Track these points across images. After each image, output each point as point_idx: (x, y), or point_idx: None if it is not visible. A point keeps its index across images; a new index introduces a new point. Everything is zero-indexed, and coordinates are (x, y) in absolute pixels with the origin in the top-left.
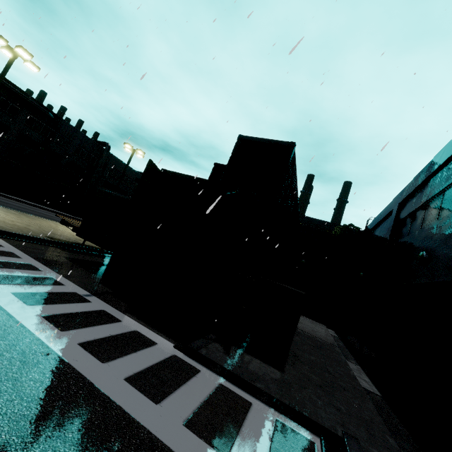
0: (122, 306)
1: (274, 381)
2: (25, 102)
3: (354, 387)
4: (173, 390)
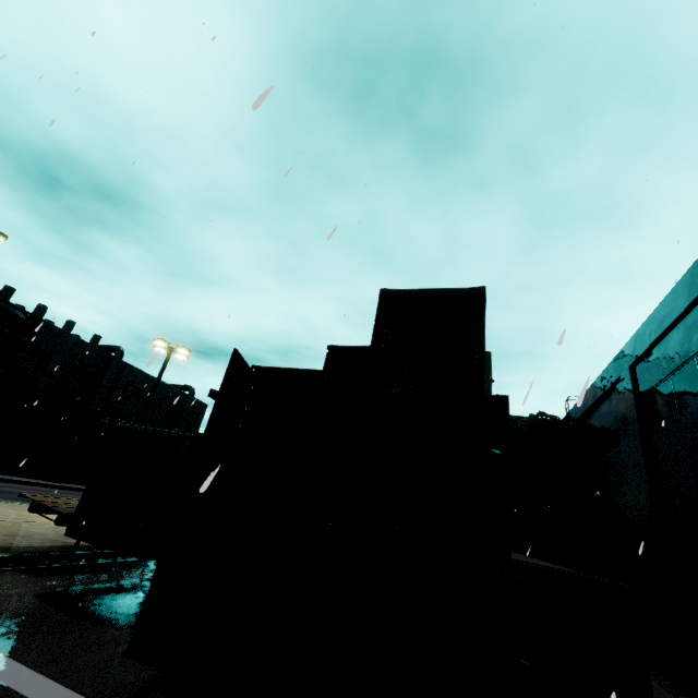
0: None
1: None
2: None
3: None
4: None
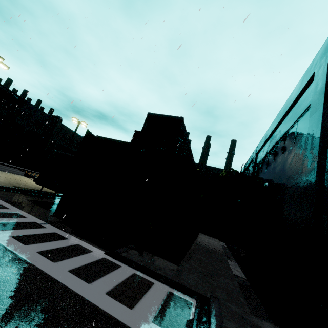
0: (69, 230)
1: (171, 270)
2: None
3: (228, 273)
4: (101, 276)
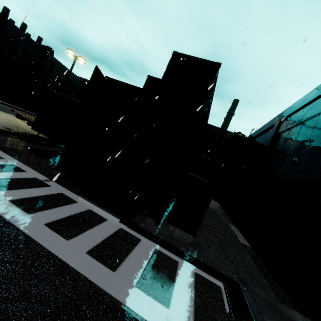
0: (76, 189)
1: (191, 244)
2: None
3: (237, 243)
4: (124, 258)
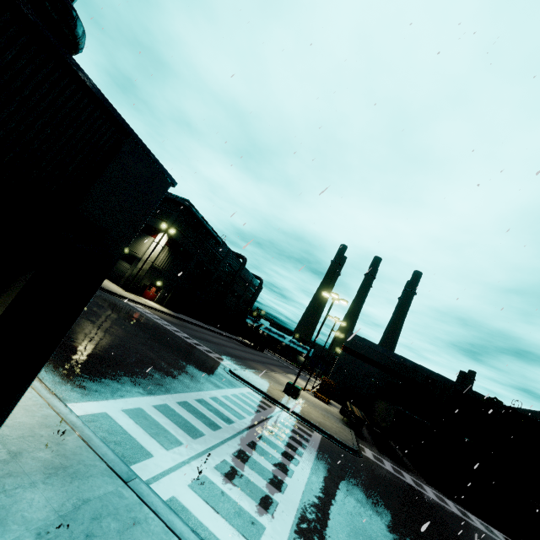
0: (466, 510)
1: None
2: (211, 236)
3: None
4: None
